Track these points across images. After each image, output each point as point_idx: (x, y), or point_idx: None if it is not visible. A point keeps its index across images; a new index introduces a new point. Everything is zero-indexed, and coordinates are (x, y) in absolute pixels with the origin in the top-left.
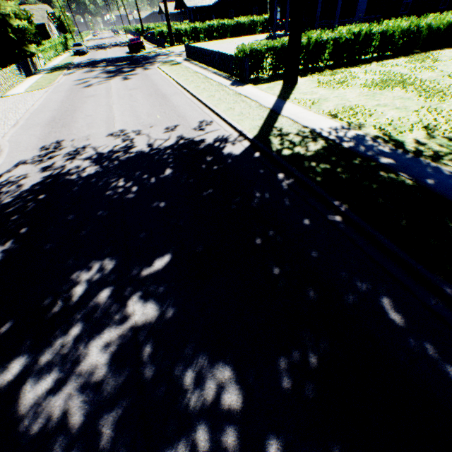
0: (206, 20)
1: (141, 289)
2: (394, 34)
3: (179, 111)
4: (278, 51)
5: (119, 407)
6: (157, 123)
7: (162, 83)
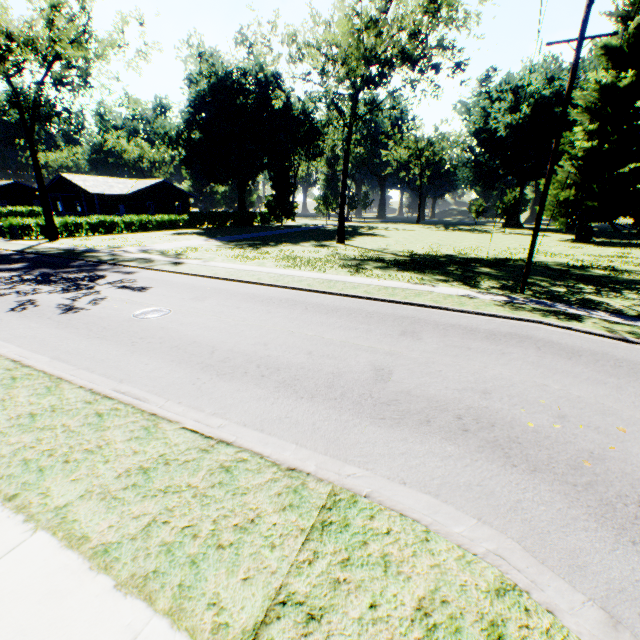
0: None
1: None
2: (136, 222)
3: None
4: (43, 224)
5: None
6: None
7: None
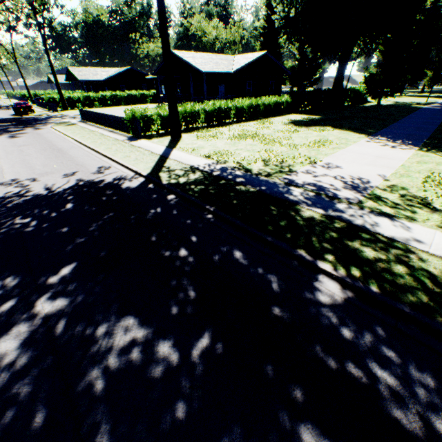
0: (100, 91)
1: (49, 291)
2: (244, 107)
3: (78, 161)
4: (163, 115)
5: (35, 371)
6: (55, 171)
7: (57, 140)
